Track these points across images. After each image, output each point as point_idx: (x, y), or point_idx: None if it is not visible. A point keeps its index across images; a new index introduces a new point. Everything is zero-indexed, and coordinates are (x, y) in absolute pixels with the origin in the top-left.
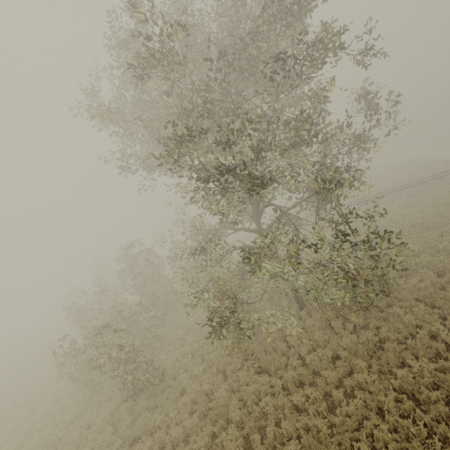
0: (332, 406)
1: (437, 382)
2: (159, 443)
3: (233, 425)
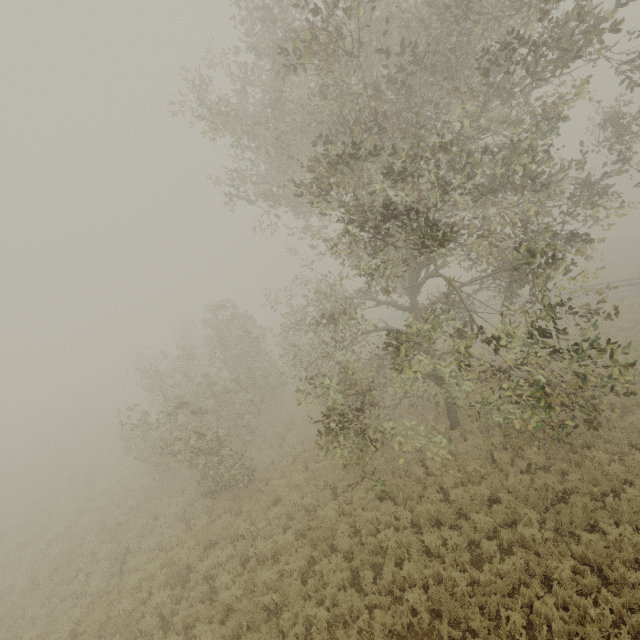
0: (477, 559)
1: None
2: (242, 554)
3: (339, 553)
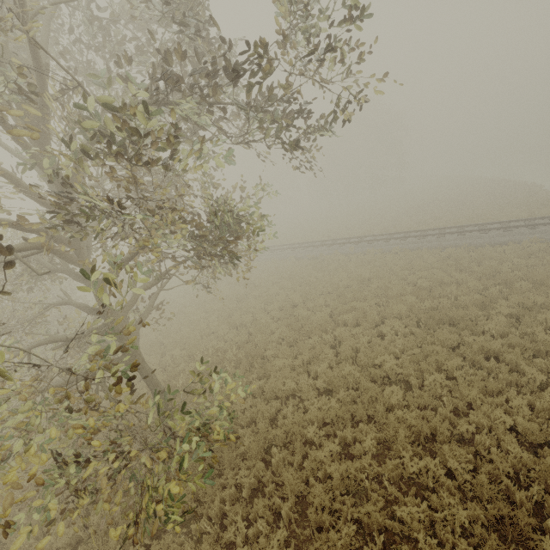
0: None
1: None
2: None
3: None
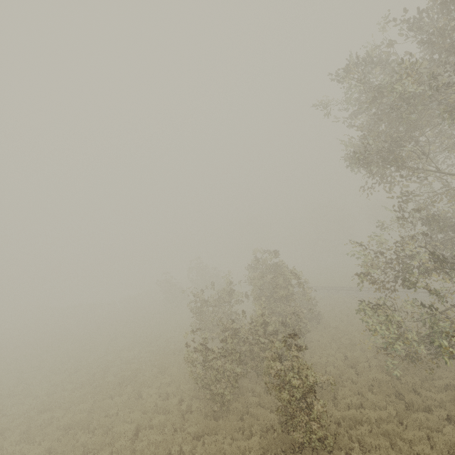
0: None
1: None
2: None
3: None
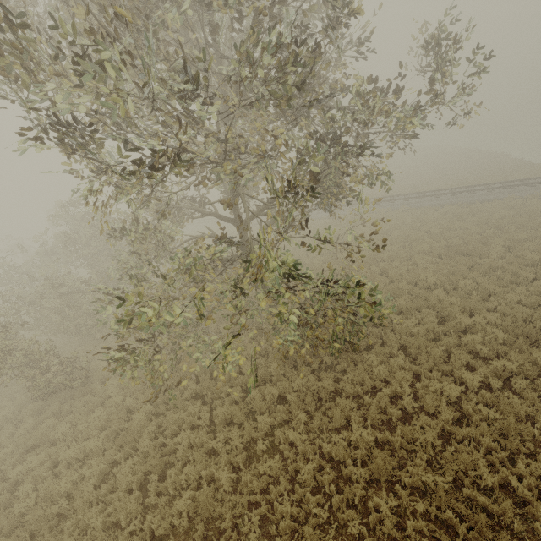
0: (252, 455)
1: (367, 460)
2: (55, 458)
3: (138, 456)
